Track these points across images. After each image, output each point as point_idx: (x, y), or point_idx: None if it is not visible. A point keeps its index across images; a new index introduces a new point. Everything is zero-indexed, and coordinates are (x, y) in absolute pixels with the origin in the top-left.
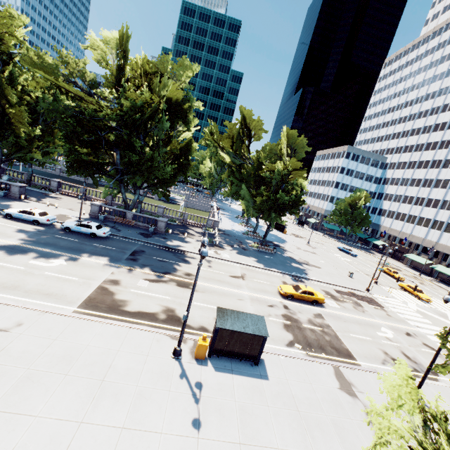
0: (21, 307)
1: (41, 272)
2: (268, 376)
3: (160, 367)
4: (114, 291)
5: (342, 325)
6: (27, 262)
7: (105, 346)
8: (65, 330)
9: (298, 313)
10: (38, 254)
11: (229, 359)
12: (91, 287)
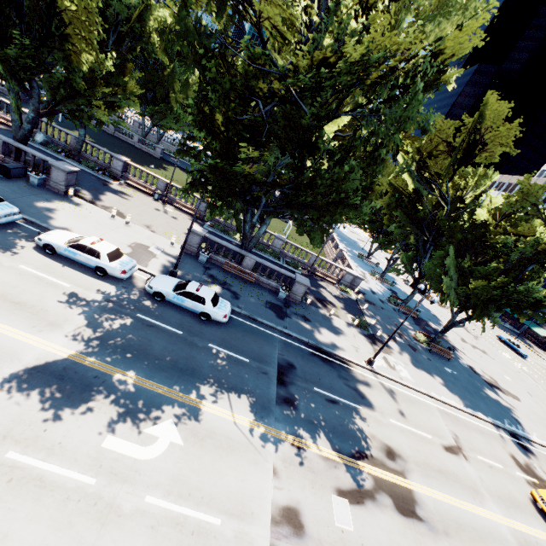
0: None
1: (135, 498)
2: None
3: None
4: None
5: None
6: (97, 445)
7: None
8: None
9: None
10: (117, 401)
11: None
12: None
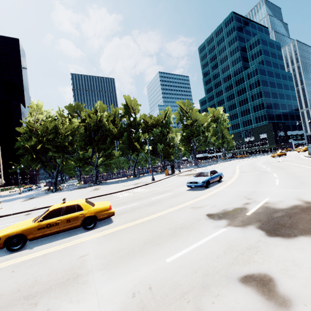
0: None
1: None
2: None
3: None
4: None
5: None
6: None
7: None
8: None
9: None
10: None
11: None
12: None
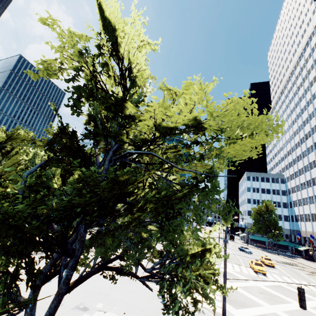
0: None
1: None
2: None
3: None
4: None
5: None
6: None
7: None
8: None
9: None
10: None
11: None
12: None
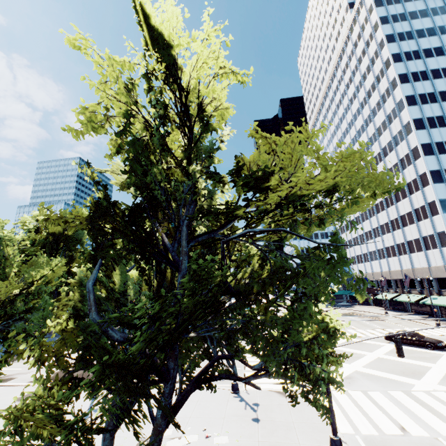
0: None
1: None
2: None
3: None
4: None
5: None
6: None
7: None
8: None
9: None
10: None
11: None
12: None
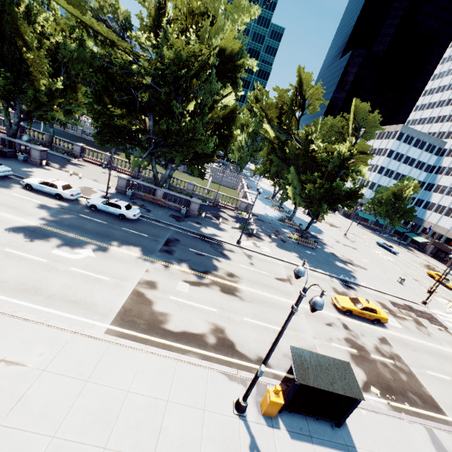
0: (43, 324)
1: (66, 267)
2: (356, 447)
3: (223, 432)
4: (151, 298)
5: (413, 355)
6: (49, 252)
7: (150, 394)
8: (99, 365)
9: (361, 336)
10: (62, 241)
11: (303, 416)
12: (125, 291)
